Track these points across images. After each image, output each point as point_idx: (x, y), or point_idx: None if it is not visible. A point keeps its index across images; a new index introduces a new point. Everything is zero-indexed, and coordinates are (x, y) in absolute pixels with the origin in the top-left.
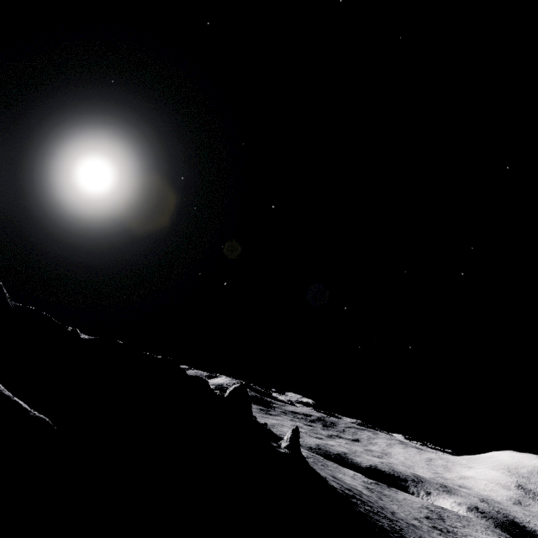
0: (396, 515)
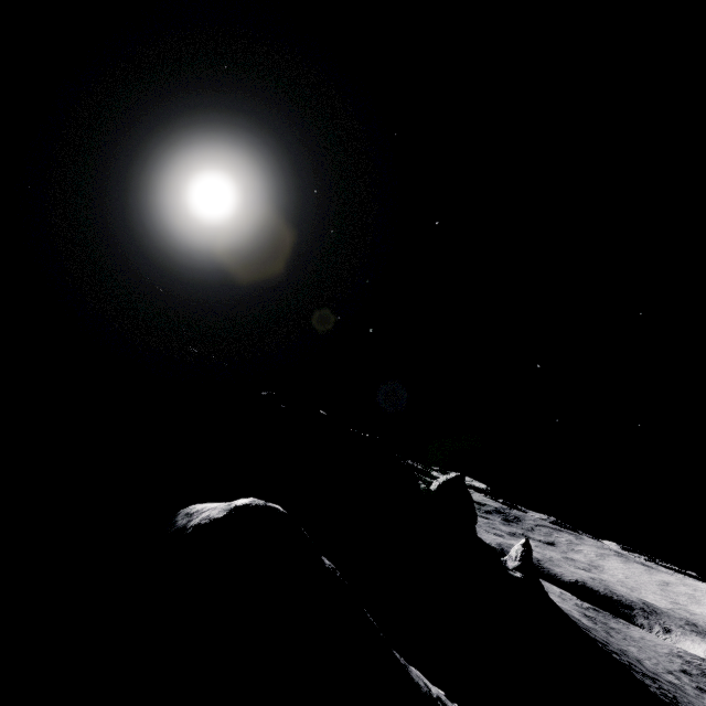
0: (645, 666)
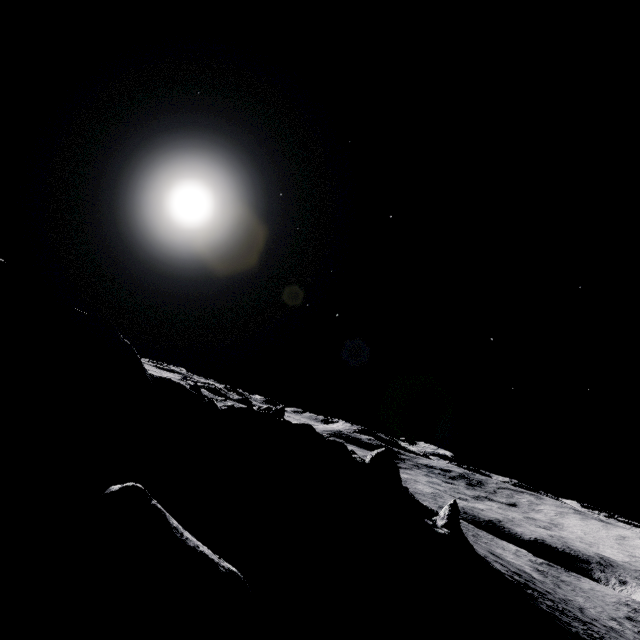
0: (586, 613)
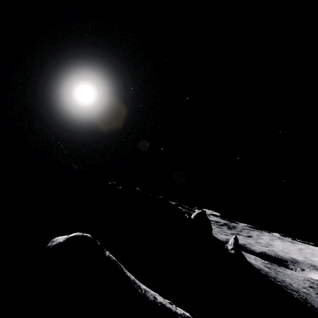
0: (293, 286)
